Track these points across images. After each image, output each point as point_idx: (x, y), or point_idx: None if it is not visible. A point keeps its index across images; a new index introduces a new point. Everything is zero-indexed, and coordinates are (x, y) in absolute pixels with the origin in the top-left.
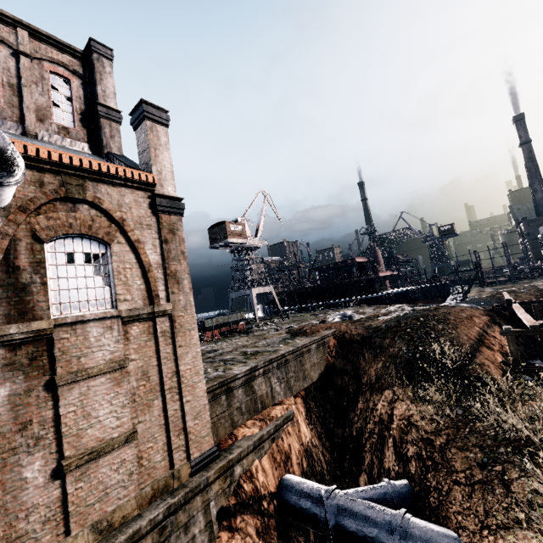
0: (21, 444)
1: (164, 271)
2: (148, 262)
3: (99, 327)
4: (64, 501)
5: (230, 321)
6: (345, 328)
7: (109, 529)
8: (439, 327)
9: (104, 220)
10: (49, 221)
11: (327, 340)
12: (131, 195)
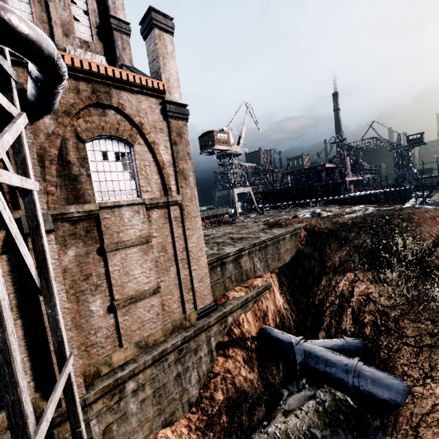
0: (87, 288)
1: (174, 168)
2: (162, 161)
3: (130, 211)
4: (117, 327)
5: (217, 213)
6: (315, 223)
7: (146, 346)
8: (403, 224)
9: (127, 124)
10: (87, 124)
11: (299, 232)
12: (146, 102)
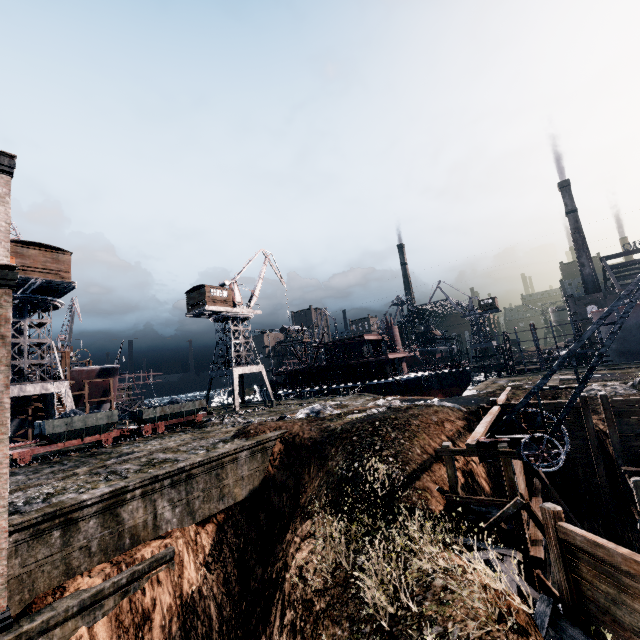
0: None
1: None
2: None
3: None
4: None
5: (183, 410)
6: (298, 429)
7: None
8: (391, 435)
9: None
10: None
11: (271, 445)
12: None
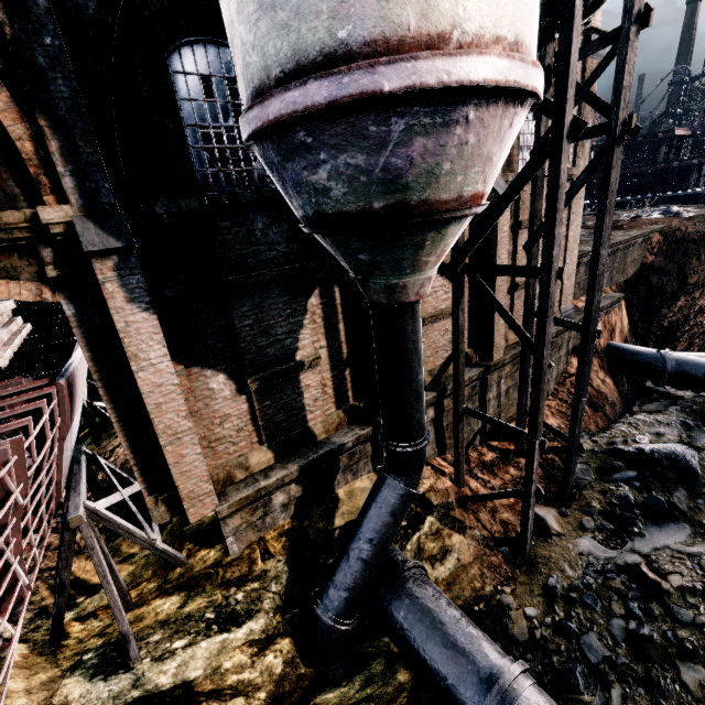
0: None
1: None
2: None
3: None
4: (509, 309)
5: None
6: (678, 225)
7: None
8: None
9: None
10: None
11: (651, 237)
12: None
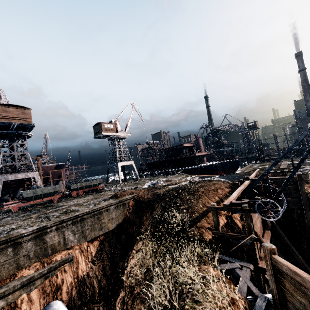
0: None
1: None
2: None
3: None
4: None
5: (91, 184)
6: (142, 194)
7: None
8: (186, 197)
9: None
10: None
11: (128, 202)
12: None
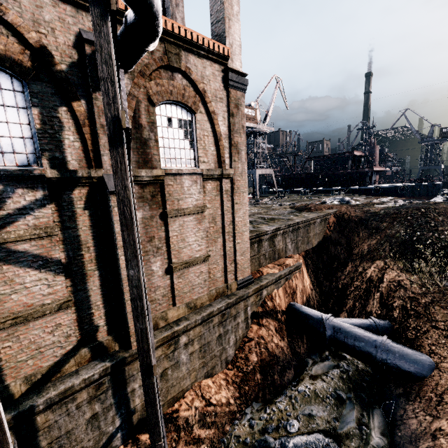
0: (150, 249)
1: (229, 141)
2: (219, 132)
3: (189, 180)
4: (171, 287)
5: None
6: (345, 210)
7: (195, 308)
8: (439, 218)
9: (191, 90)
10: (157, 87)
11: (328, 217)
12: (210, 68)
